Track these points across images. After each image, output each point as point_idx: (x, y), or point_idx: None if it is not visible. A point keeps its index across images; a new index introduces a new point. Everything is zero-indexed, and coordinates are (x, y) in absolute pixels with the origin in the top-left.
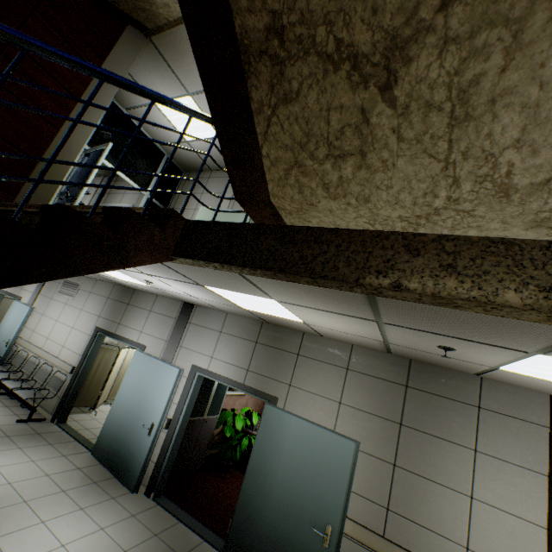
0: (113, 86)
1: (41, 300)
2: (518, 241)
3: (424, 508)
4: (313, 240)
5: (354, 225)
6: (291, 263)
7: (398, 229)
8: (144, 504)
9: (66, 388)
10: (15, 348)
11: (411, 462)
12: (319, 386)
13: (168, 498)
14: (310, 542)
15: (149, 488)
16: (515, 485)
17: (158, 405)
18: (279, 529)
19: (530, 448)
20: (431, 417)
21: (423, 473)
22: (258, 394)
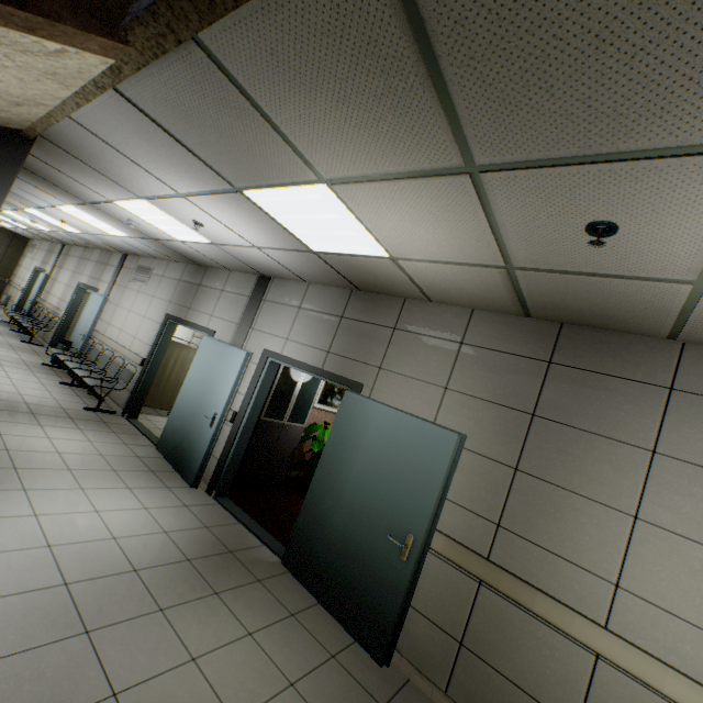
0: None
1: (116, 290)
2: None
3: (555, 528)
4: None
5: None
6: None
7: None
8: (202, 500)
9: (136, 381)
10: (92, 342)
11: (543, 467)
12: (419, 368)
13: (233, 502)
14: (385, 553)
15: (211, 486)
16: None
17: (222, 394)
18: (347, 536)
19: None
20: (584, 405)
21: (559, 481)
22: (338, 380)
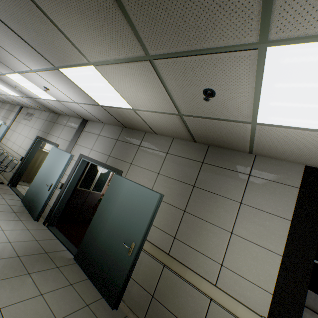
0: None
1: (15, 124)
2: None
3: (198, 238)
4: None
5: None
6: None
7: None
8: (39, 227)
9: (17, 168)
10: None
11: (196, 210)
12: (148, 164)
13: (57, 229)
14: (121, 252)
15: (46, 220)
16: (264, 226)
17: (56, 174)
18: (106, 244)
19: (282, 201)
20: (215, 182)
21: (202, 216)
22: (112, 169)
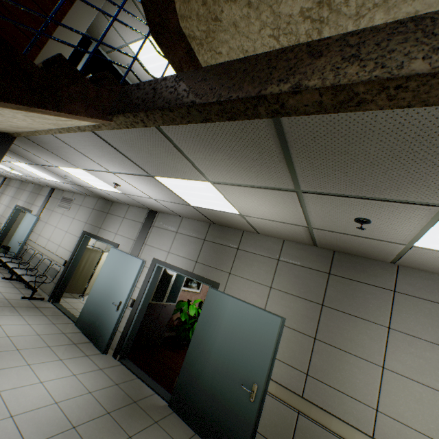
0: (88, 17)
1: (46, 212)
2: (431, 14)
3: (339, 375)
4: (223, 72)
5: (260, 46)
6: (202, 95)
7: (303, 39)
8: (111, 363)
9: (60, 276)
10: (26, 247)
11: (330, 337)
12: (254, 274)
13: (131, 361)
14: (239, 397)
15: (116, 352)
16: (425, 358)
17: (125, 288)
18: (214, 386)
19: None
20: (350, 300)
21: (340, 345)
22: (203, 280)
